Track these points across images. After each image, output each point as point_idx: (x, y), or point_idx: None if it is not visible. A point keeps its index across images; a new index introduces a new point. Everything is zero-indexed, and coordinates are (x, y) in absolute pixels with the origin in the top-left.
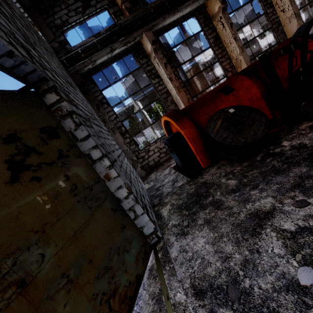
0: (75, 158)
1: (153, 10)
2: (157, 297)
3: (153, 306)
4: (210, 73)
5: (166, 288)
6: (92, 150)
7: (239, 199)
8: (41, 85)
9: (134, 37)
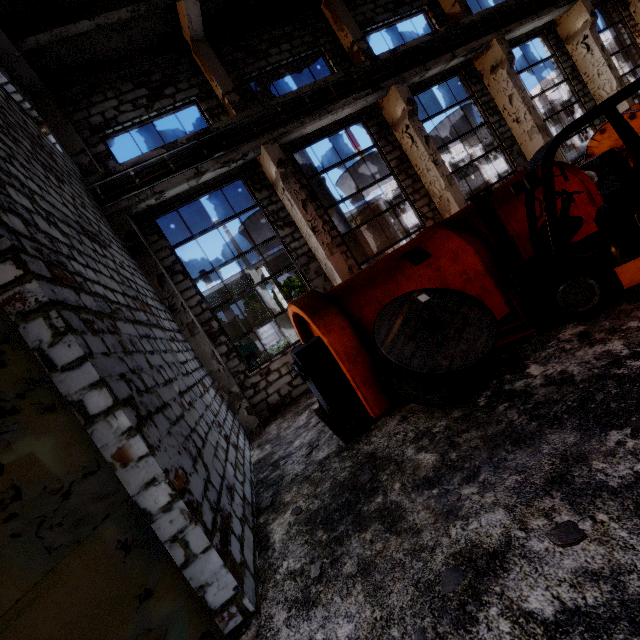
0: (36, 413)
1: (282, 108)
2: None
3: None
4: (402, 218)
5: None
6: (89, 392)
7: (438, 508)
8: None
9: (243, 153)
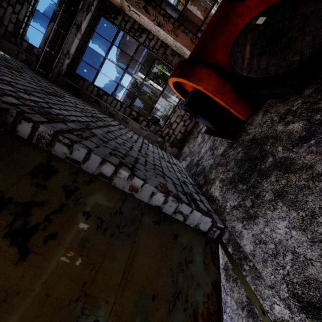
0: (86, 186)
1: None
2: (247, 307)
3: (246, 319)
4: None
5: (255, 298)
6: (102, 167)
7: (320, 150)
8: (4, 119)
9: None
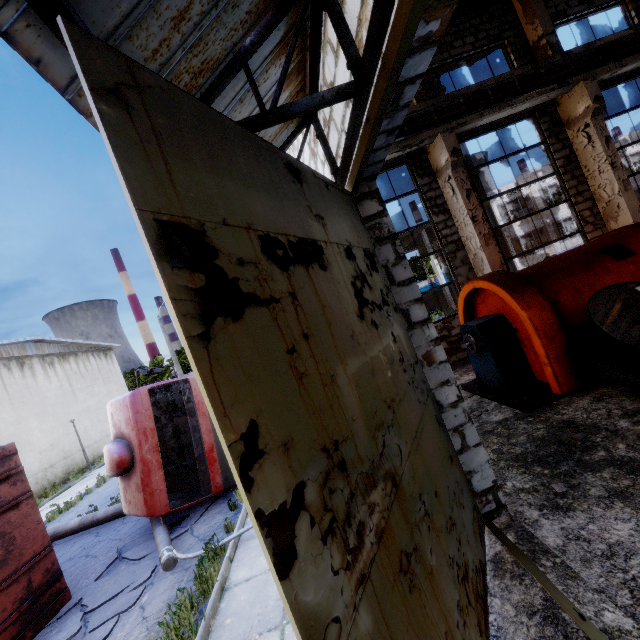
0: (393, 310)
1: (464, 99)
2: (544, 612)
3: (538, 628)
4: (513, 224)
5: (565, 598)
6: (413, 305)
7: None
8: (360, 185)
9: (421, 140)
